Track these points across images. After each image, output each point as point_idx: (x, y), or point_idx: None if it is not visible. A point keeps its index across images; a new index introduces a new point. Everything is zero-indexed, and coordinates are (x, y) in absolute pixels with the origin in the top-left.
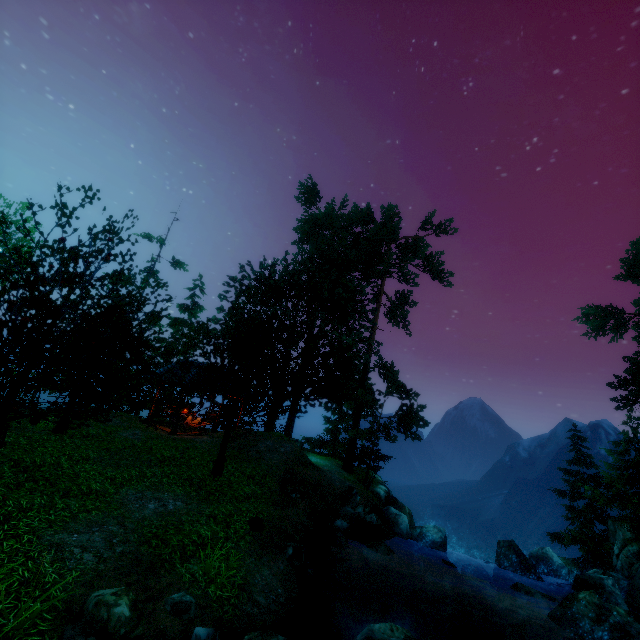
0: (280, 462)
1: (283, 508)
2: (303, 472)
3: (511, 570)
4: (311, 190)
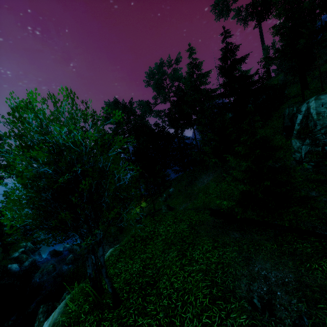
0: None
1: None
2: None
3: (53, 258)
4: None
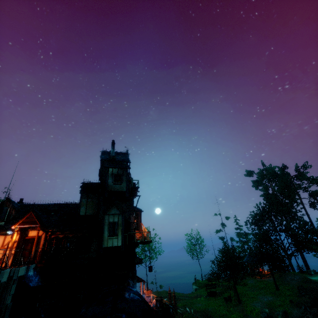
0: (296, 283)
1: (300, 297)
2: (306, 285)
3: None
4: (249, 173)
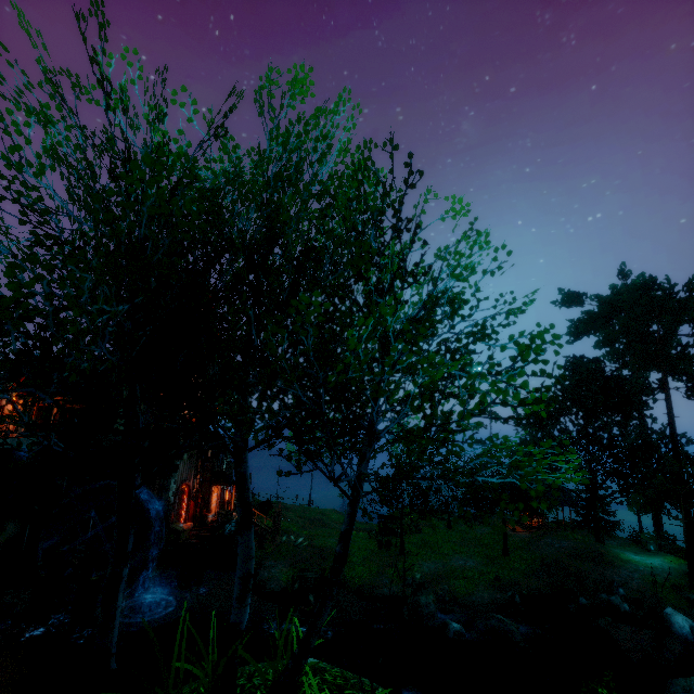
0: (550, 553)
1: (529, 578)
2: (568, 562)
3: None
4: (568, 298)
